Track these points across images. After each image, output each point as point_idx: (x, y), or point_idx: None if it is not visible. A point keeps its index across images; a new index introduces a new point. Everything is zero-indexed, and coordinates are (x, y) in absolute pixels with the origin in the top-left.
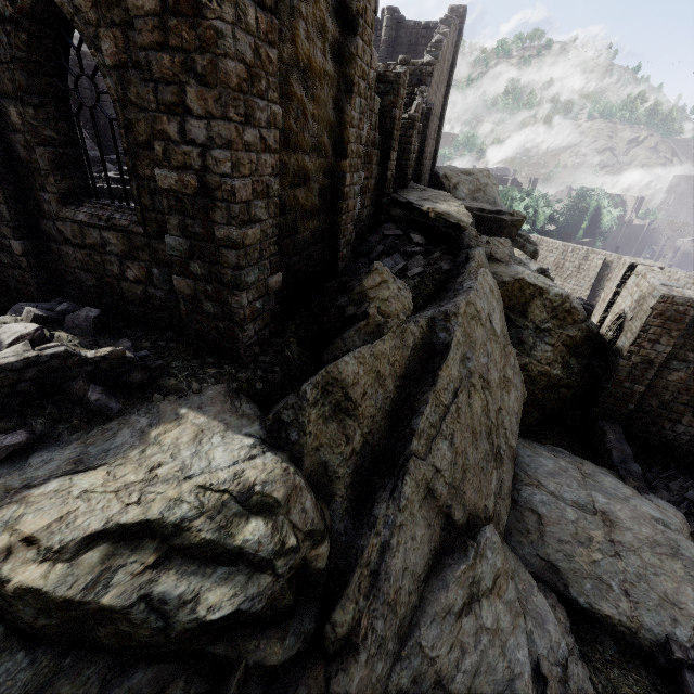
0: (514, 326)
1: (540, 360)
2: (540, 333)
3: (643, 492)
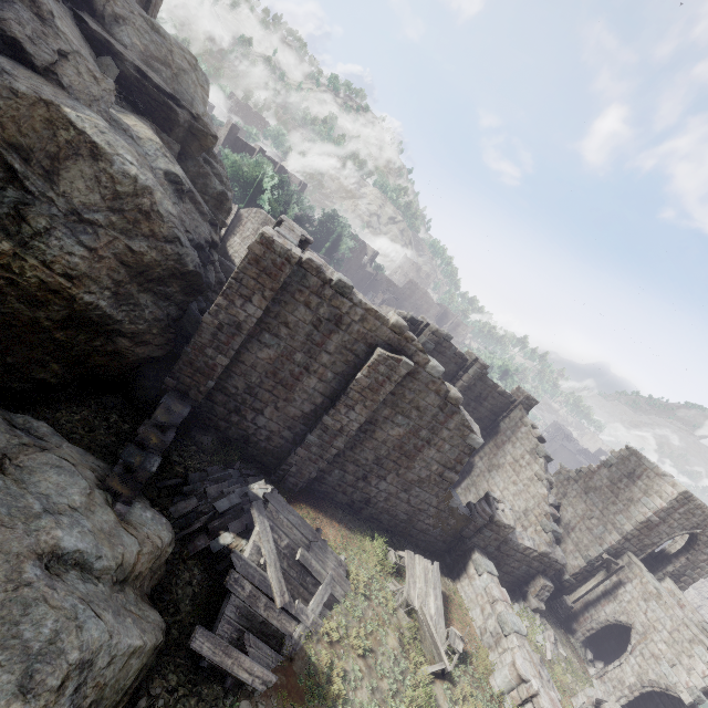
0: (21, 188)
1: (51, 263)
2: (78, 224)
3: (123, 501)
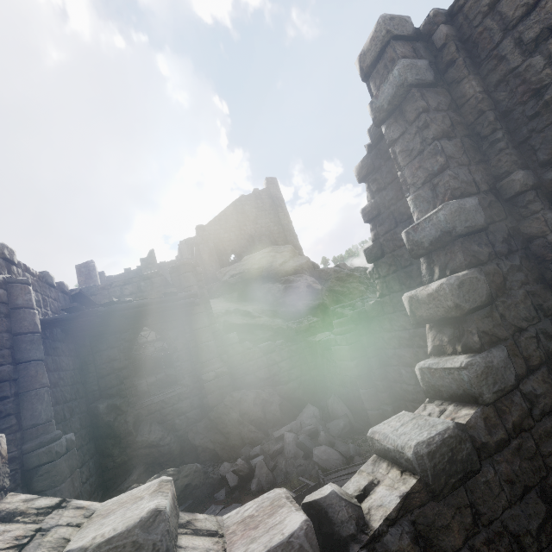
0: None
1: None
2: None
3: None
